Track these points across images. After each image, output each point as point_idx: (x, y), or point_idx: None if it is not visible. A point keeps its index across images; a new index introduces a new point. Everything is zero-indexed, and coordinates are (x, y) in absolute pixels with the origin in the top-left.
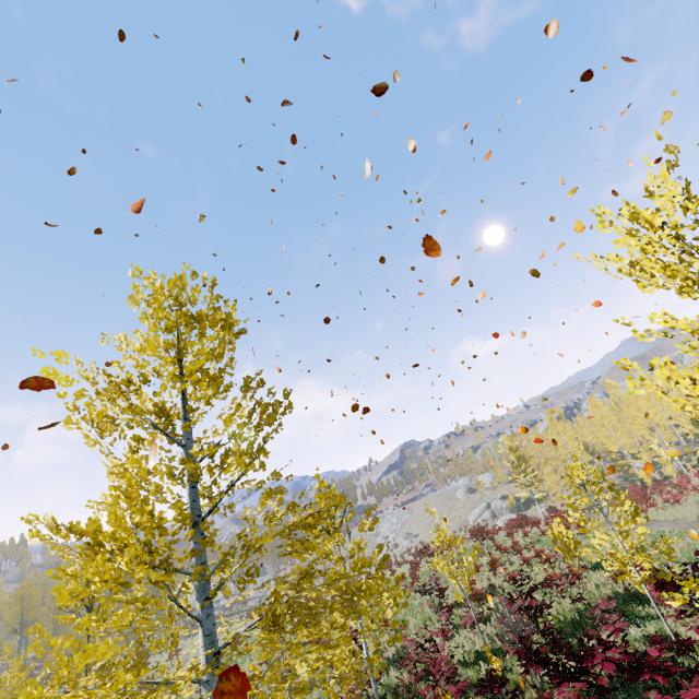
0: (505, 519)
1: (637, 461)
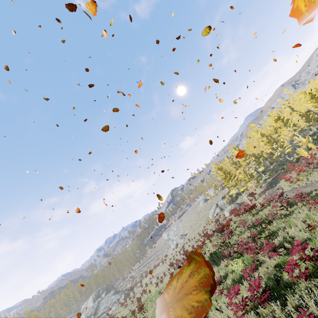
0: (228, 209)
1: (286, 151)
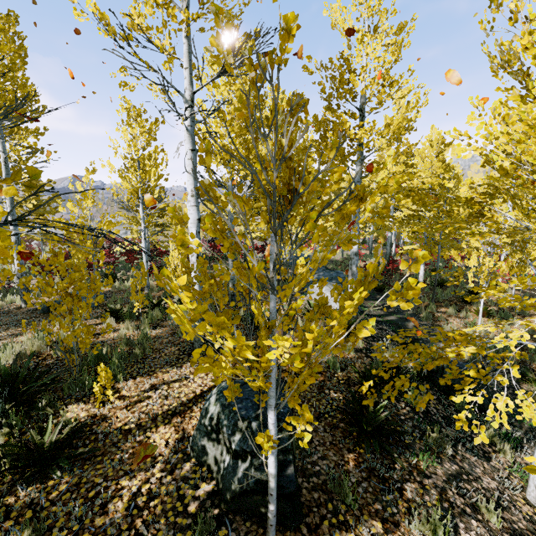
0: None
1: None
